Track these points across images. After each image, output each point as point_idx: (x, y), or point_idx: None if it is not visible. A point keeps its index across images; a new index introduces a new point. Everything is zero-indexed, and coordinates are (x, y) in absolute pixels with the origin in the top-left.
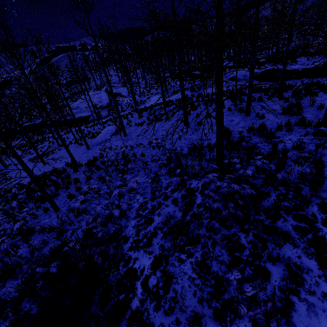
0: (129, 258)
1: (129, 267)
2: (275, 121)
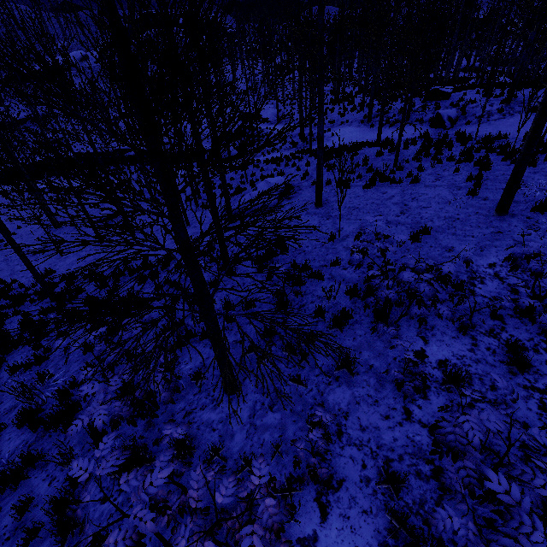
0: None
1: None
2: None
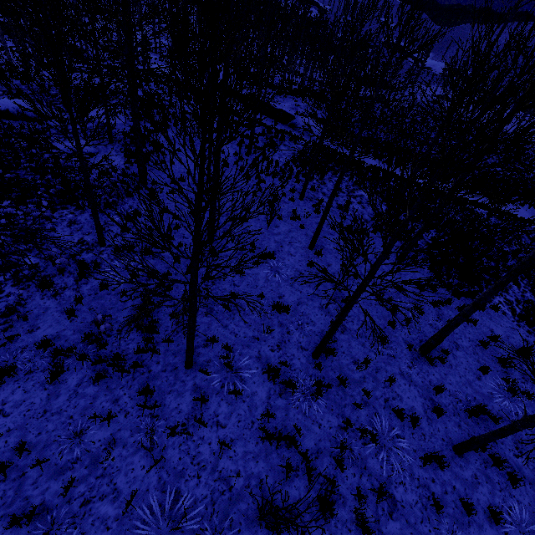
0: None
1: None
2: None
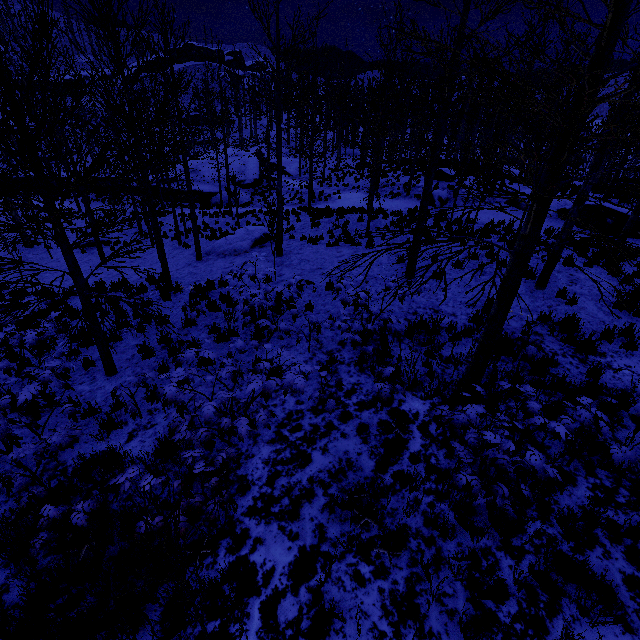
0: (244, 533)
1: (239, 557)
2: (598, 318)
